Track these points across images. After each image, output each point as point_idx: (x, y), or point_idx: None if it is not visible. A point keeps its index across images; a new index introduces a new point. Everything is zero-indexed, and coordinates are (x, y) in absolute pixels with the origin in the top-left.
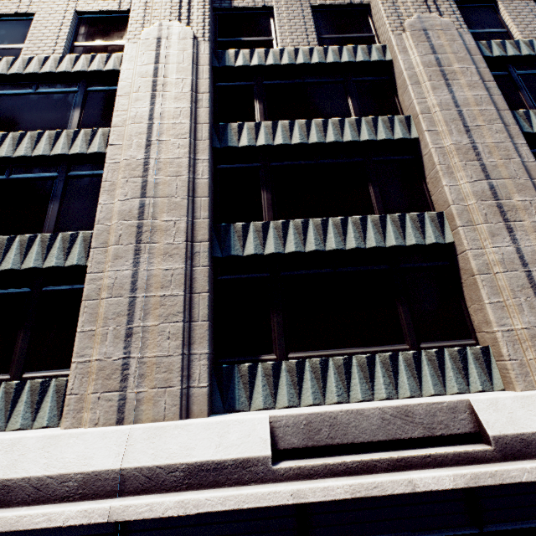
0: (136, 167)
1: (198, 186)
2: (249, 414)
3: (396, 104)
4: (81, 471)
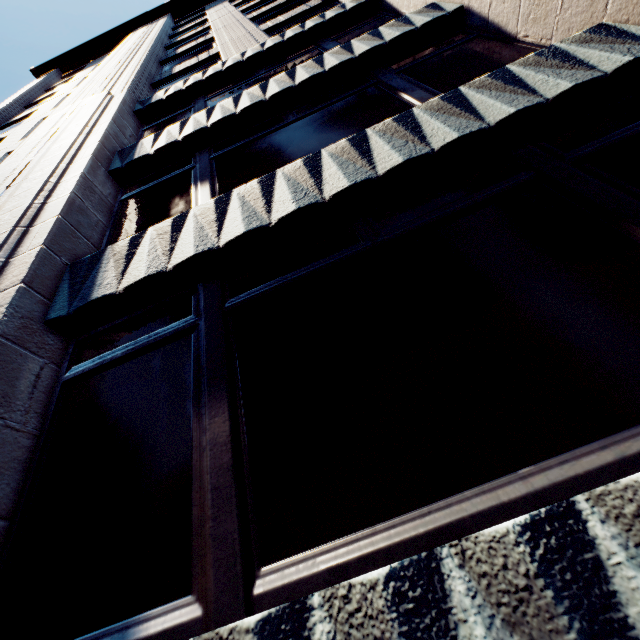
0: None
1: (46, 210)
2: None
3: None
4: None
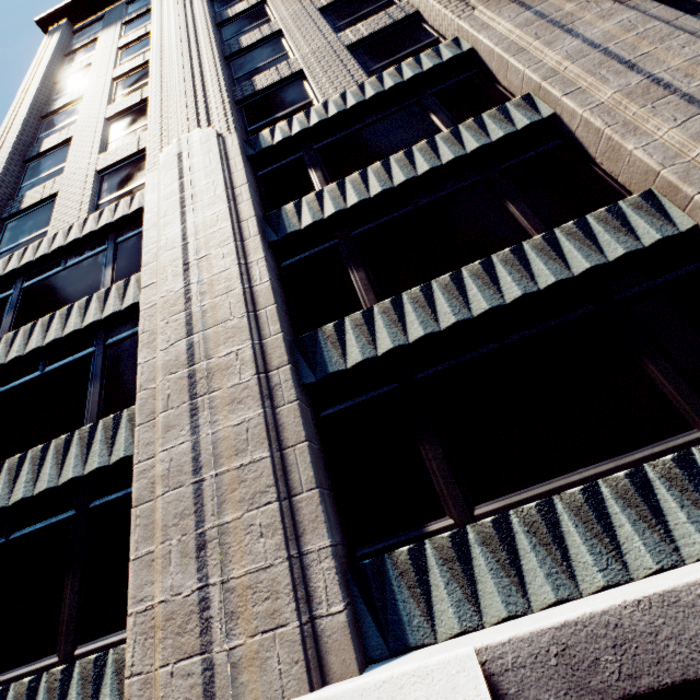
0: (176, 301)
1: (258, 295)
2: (436, 654)
3: (501, 92)
4: None
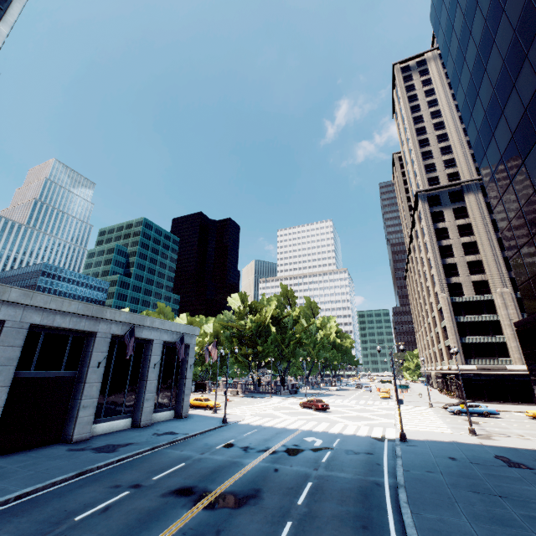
0: (509, 325)
1: None
2: None
3: None
4: (522, 369)
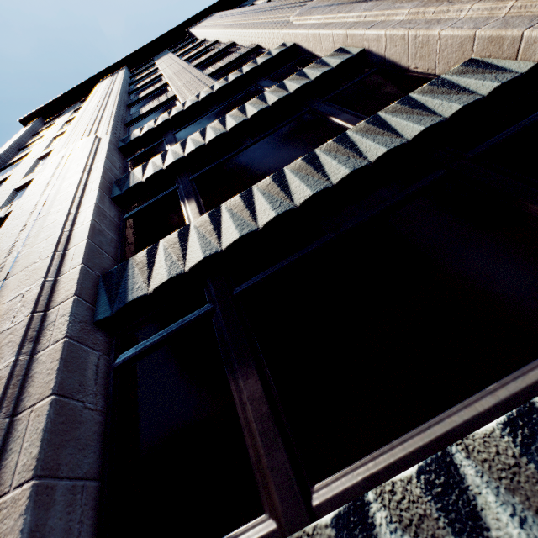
0: None
1: (75, 236)
2: None
3: None
4: None
